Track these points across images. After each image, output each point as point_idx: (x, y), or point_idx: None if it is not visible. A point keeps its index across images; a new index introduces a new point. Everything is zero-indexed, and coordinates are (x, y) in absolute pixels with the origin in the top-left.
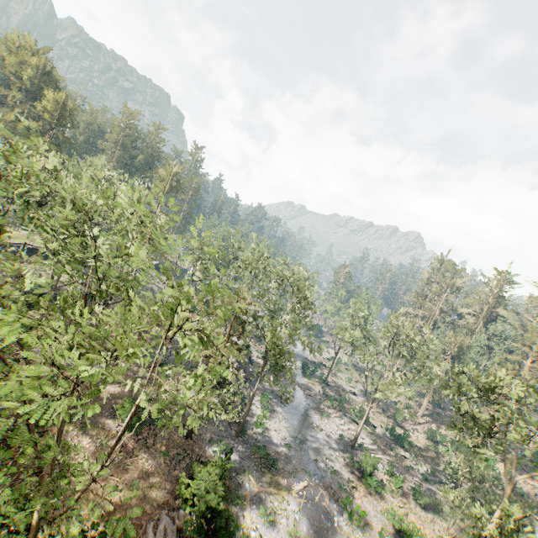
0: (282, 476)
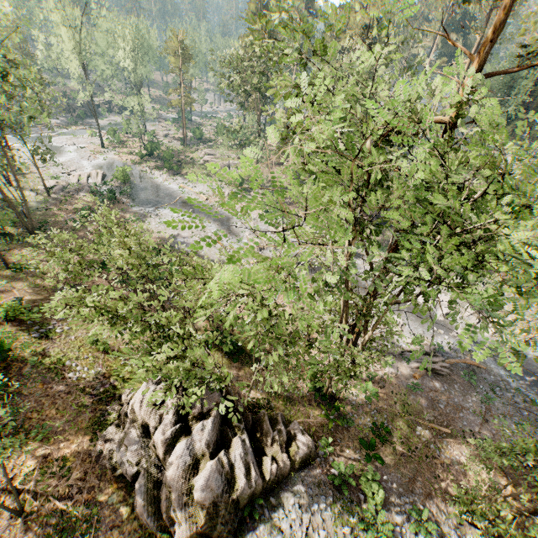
0: (76, 126)
